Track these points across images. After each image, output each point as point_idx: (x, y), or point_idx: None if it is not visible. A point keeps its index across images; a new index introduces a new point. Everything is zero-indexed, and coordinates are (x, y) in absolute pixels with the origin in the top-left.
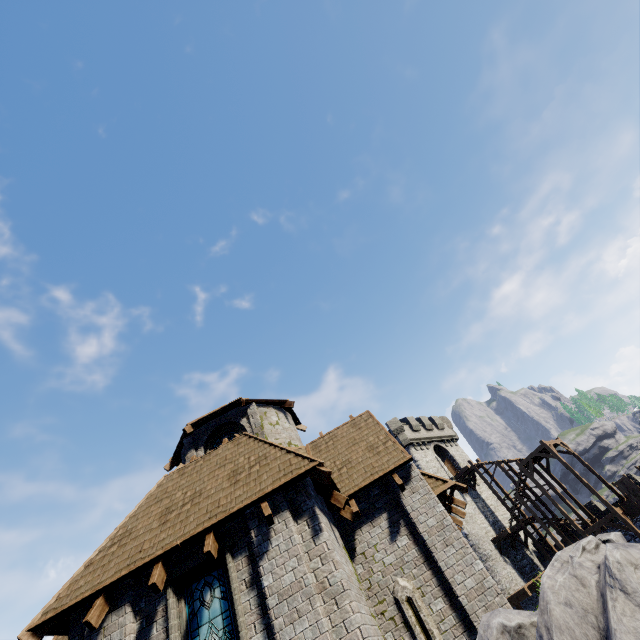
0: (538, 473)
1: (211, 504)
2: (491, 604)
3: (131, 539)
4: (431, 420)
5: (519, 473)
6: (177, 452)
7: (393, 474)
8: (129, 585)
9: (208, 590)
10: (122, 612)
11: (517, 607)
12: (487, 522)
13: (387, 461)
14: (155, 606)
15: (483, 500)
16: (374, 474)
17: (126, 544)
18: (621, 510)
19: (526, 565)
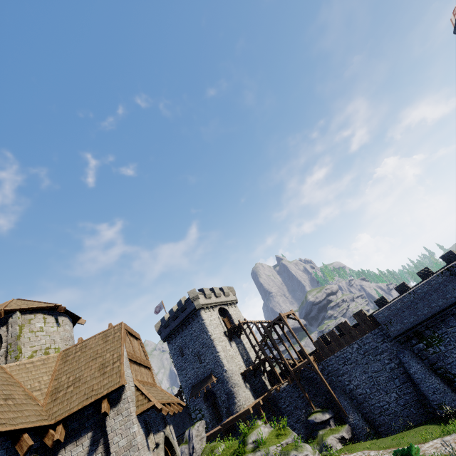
0: (276, 332)
1: None
2: None
3: None
4: (221, 289)
5: (264, 332)
6: None
7: (104, 399)
8: None
9: None
10: None
11: (244, 419)
12: (242, 360)
13: (105, 384)
14: None
15: (243, 345)
16: (89, 398)
17: None
18: (313, 358)
19: (259, 387)
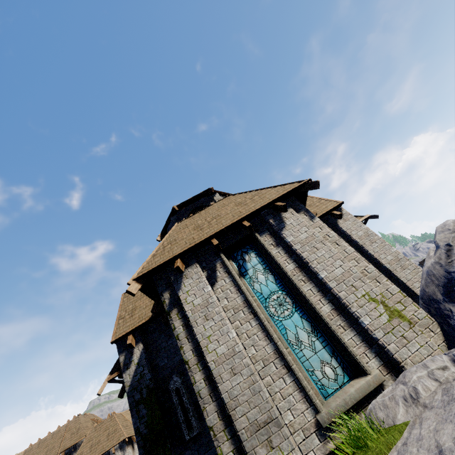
0: None
1: (233, 215)
2: (404, 265)
3: (179, 241)
4: None
5: None
6: (165, 229)
7: (332, 211)
8: (192, 256)
9: (246, 255)
10: (194, 267)
11: None
12: None
13: (325, 207)
14: (214, 264)
15: None
16: (319, 214)
17: (177, 243)
18: None
19: None
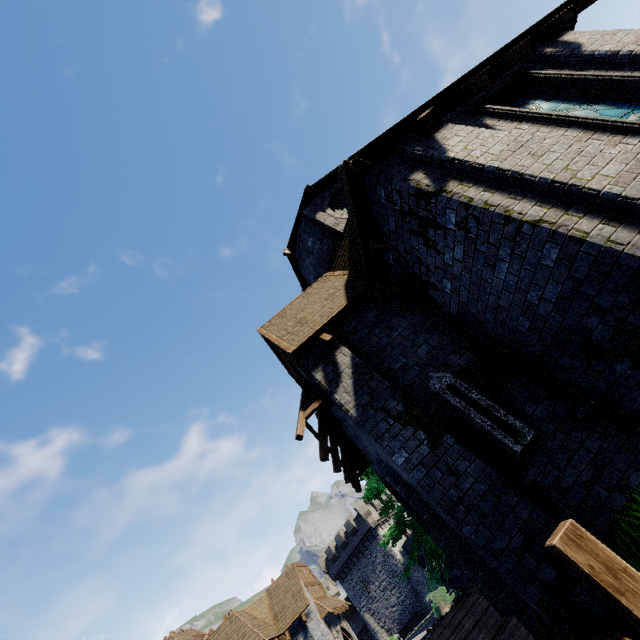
0: None
1: None
2: None
3: None
4: None
5: None
6: (294, 234)
7: None
8: None
9: (525, 106)
10: (450, 126)
11: None
12: None
13: None
14: (479, 124)
15: None
16: None
17: None
18: None
19: None
